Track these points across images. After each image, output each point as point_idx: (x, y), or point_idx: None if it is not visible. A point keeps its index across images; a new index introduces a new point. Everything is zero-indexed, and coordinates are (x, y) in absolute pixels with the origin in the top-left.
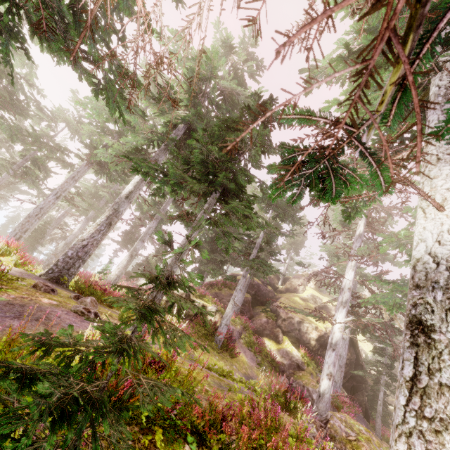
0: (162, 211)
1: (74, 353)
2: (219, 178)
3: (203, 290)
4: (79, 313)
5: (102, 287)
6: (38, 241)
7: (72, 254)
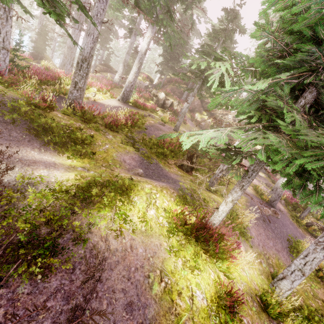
0: (137, 26)
1: (197, 144)
2: (206, 77)
3: (168, 90)
4: (161, 124)
5: (141, 103)
6: (45, 43)
7: (128, 90)
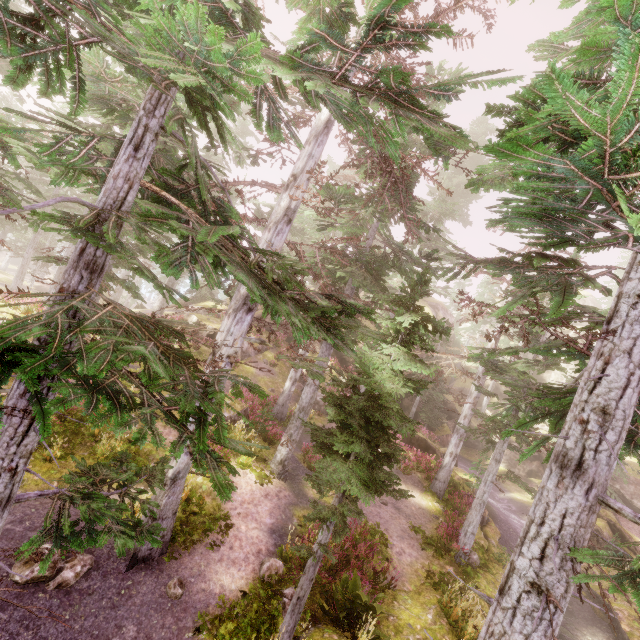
0: None
1: None
2: None
3: None
4: None
5: None
6: None
7: None
